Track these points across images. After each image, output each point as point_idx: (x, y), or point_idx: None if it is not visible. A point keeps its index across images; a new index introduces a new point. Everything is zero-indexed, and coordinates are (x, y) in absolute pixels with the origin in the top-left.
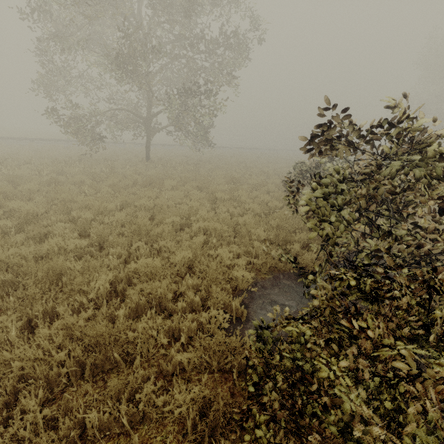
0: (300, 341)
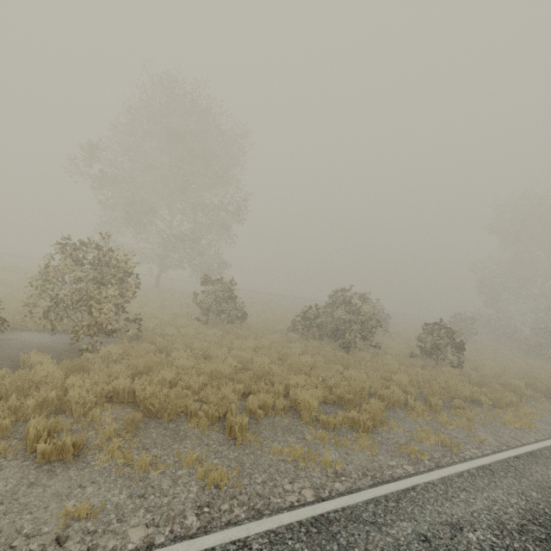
0: None
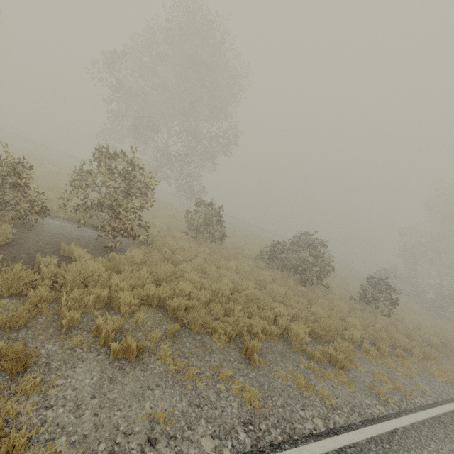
0: None
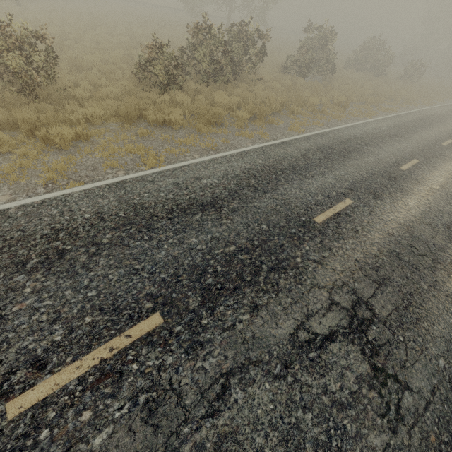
0: (292, 57)
